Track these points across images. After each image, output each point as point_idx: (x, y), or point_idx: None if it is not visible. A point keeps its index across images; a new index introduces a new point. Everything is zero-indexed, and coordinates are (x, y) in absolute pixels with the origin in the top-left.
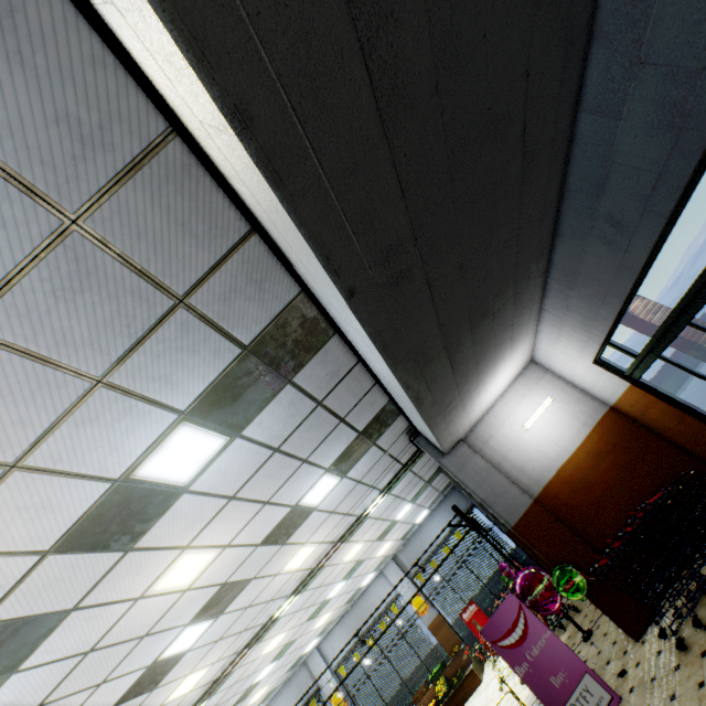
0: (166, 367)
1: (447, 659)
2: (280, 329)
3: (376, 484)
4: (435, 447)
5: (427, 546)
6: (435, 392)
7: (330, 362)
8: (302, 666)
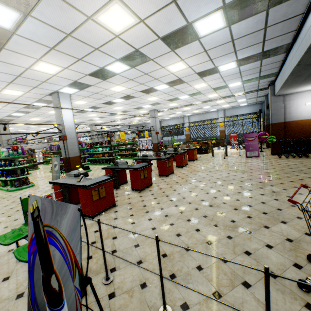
0: (246, 51)
1: (218, 139)
2: (274, 49)
3: (245, 90)
4: (274, 92)
5: (236, 113)
6: (292, 83)
7: (275, 59)
8: (182, 117)
